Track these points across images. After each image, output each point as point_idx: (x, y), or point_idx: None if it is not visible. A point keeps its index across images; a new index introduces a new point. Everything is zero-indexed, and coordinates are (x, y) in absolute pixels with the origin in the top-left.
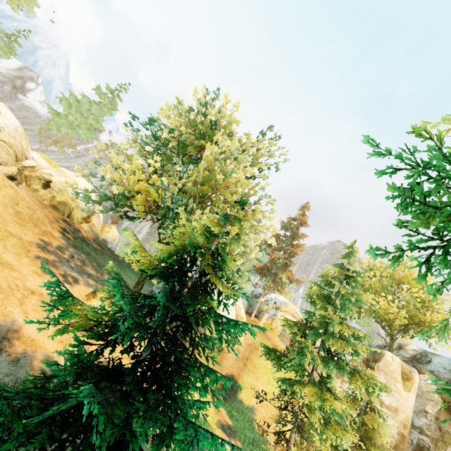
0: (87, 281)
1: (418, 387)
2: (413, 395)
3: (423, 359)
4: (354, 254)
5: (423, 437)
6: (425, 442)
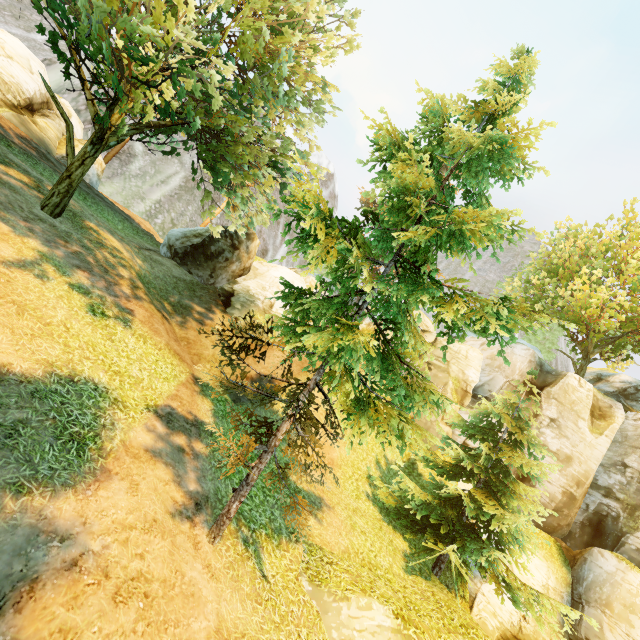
0: None
1: (619, 429)
2: (606, 441)
3: (638, 396)
4: (518, 72)
5: (610, 502)
6: (612, 510)
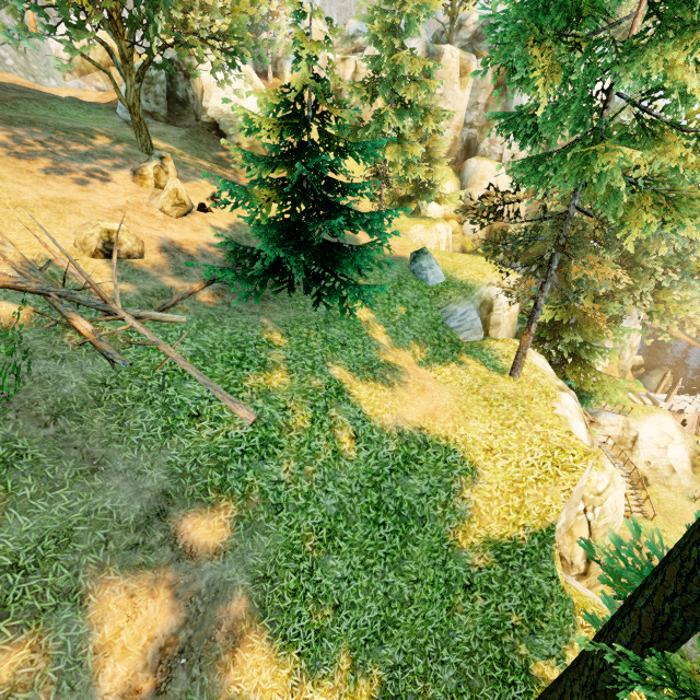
0: (104, 165)
1: (474, 78)
2: (468, 92)
3: (484, 34)
4: None
5: (472, 131)
6: (474, 135)
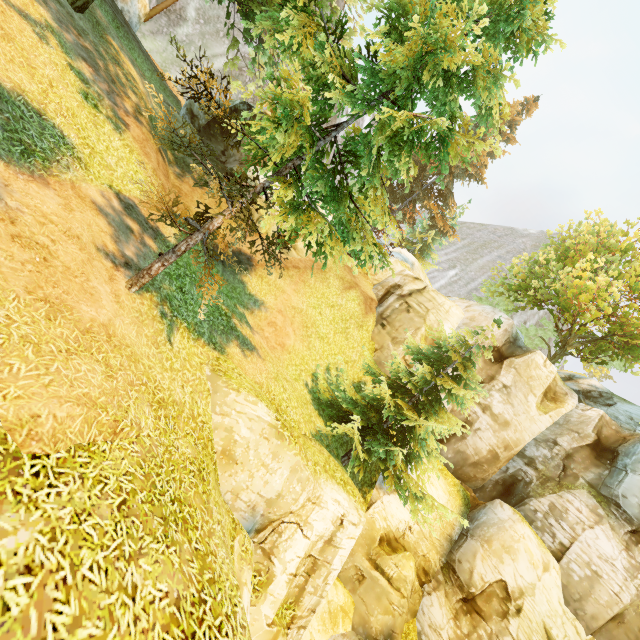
0: None
1: (564, 415)
2: (548, 420)
3: (599, 400)
4: None
5: (529, 470)
6: (528, 476)
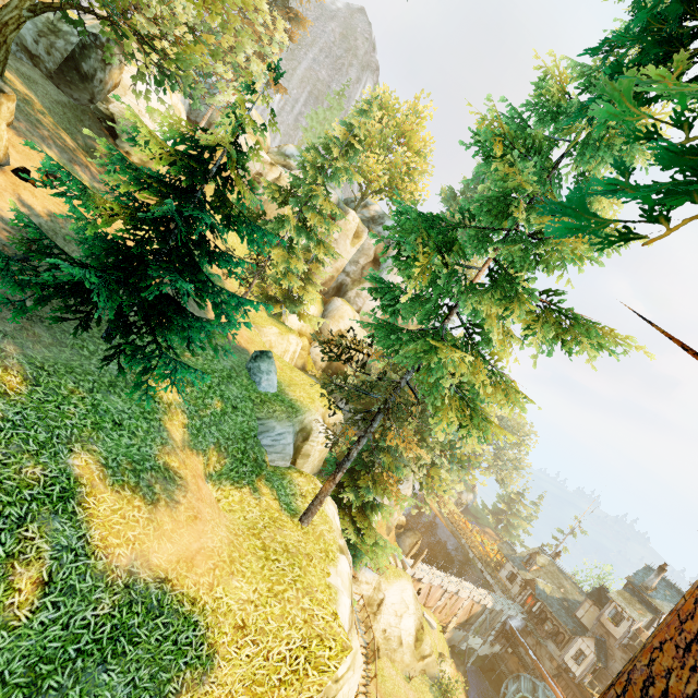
0: None
1: (362, 244)
2: (355, 250)
3: (378, 221)
4: (369, 116)
5: (347, 279)
6: (347, 282)
